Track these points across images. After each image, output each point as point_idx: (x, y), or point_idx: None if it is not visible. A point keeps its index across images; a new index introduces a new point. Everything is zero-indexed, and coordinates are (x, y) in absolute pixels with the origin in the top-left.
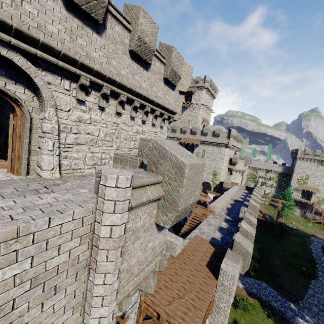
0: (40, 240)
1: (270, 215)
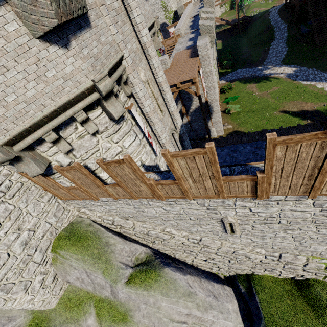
0: None
1: (233, 19)
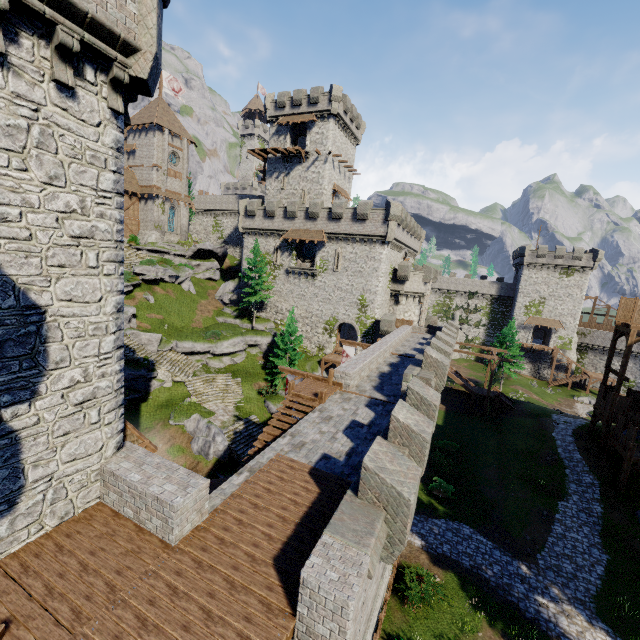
0: None
1: (477, 380)
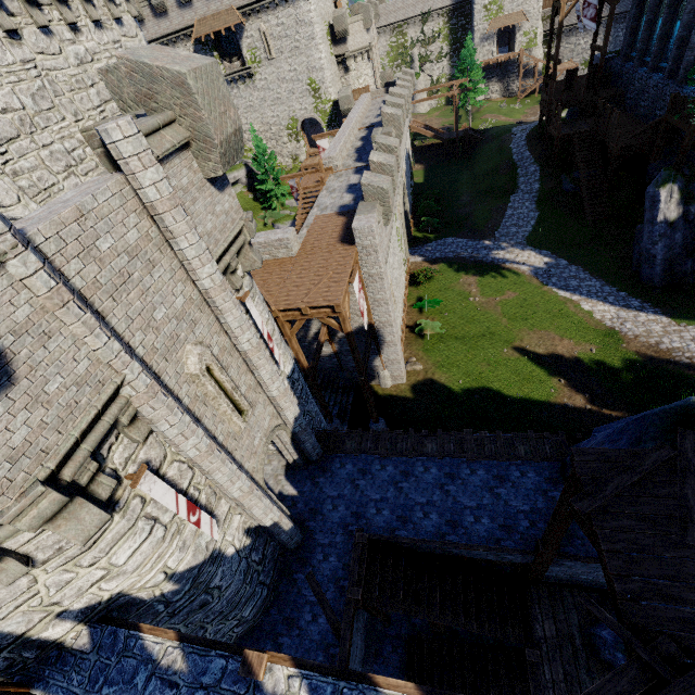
0: (103, 218)
1: (449, 127)
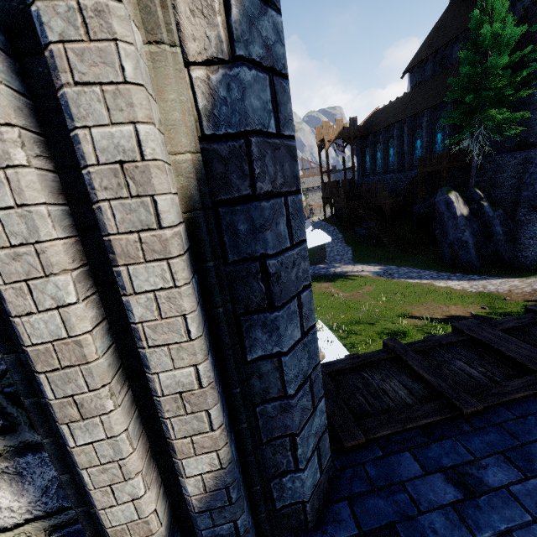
0: None
1: None
